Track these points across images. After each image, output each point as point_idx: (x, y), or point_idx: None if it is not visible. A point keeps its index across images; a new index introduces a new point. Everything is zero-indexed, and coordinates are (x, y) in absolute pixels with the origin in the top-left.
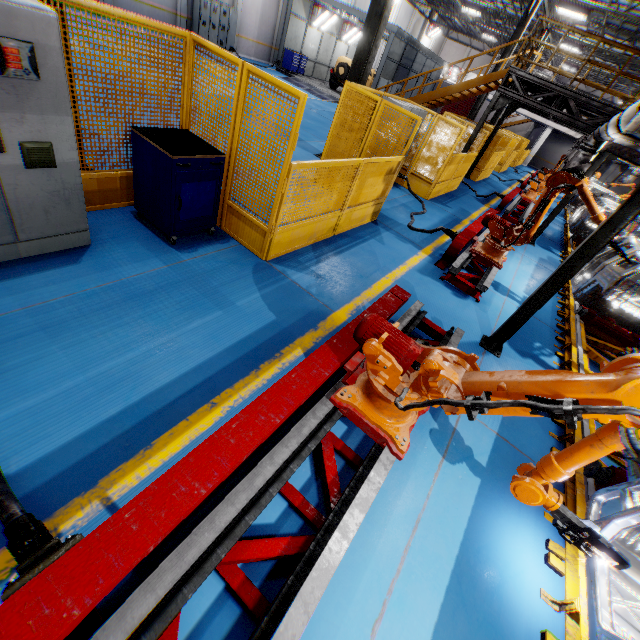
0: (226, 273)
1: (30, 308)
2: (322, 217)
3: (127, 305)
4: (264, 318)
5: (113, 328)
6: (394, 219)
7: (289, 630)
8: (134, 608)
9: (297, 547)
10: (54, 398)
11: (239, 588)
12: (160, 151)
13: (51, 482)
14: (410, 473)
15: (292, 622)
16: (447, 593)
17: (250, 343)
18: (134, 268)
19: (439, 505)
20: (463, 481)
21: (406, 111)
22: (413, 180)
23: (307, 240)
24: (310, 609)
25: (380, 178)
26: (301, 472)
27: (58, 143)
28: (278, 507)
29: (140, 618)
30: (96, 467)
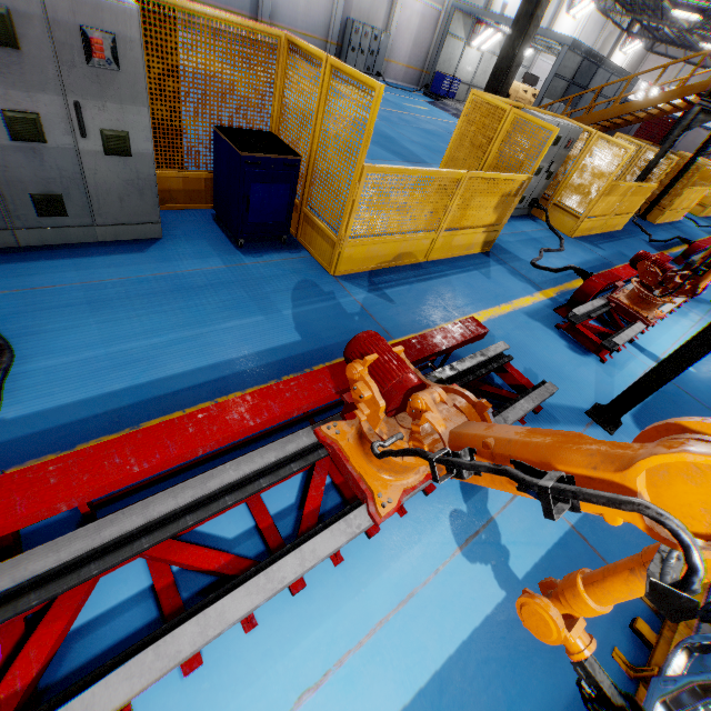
0: (284, 281)
1: (86, 284)
2: (409, 236)
3: (172, 295)
4: (308, 331)
5: (150, 313)
6: (514, 253)
7: (175, 646)
8: (32, 561)
9: (238, 569)
10: (72, 363)
11: (162, 590)
12: (233, 148)
13: (37, 435)
14: (422, 537)
15: (182, 639)
16: (418, 695)
17: (281, 353)
18: (193, 264)
19: (448, 586)
20: (496, 569)
21: (539, 120)
22: (555, 212)
23: (389, 261)
24: (209, 633)
25: (494, 199)
26: (284, 496)
27: (134, 133)
28: (243, 524)
29: (33, 573)
30: (80, 432)
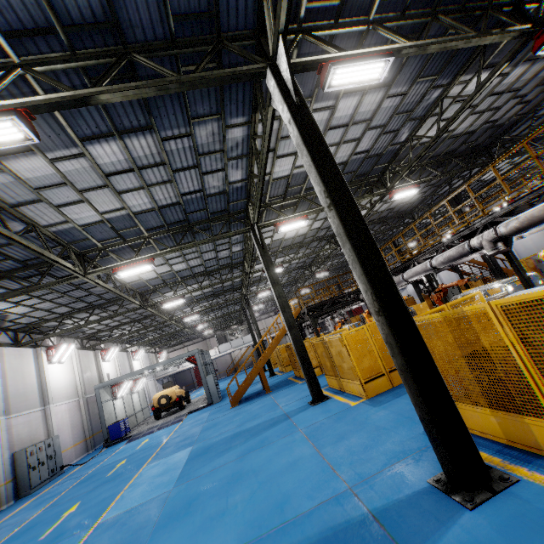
0: None
1: None
2: None
3: None
4: None
5: None
6: None
7: None
8: None
9: None
10: None
11: None
12: None
13: None
14: None
15: None
16: None
17: None
18: None
19: None
20: None
21: None
22: None
23: None
24: None
25: None
26: None
27: None
28: None
29: None
30: None
